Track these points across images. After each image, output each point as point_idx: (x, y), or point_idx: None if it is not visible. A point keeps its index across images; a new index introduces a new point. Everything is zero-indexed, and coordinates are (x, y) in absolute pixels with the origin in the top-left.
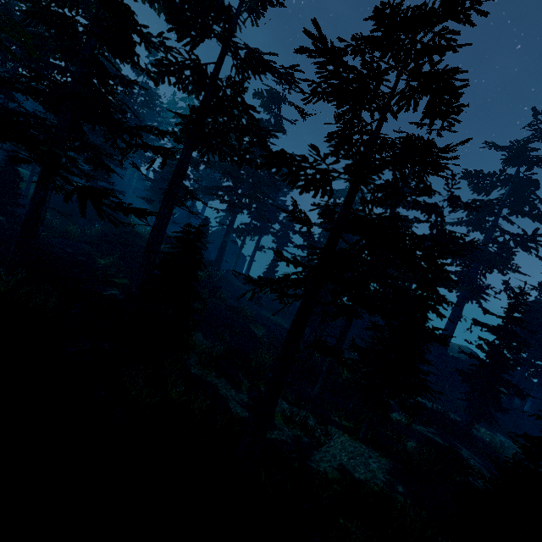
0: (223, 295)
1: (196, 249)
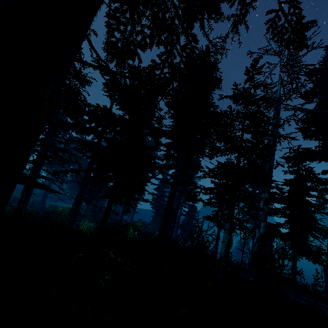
0: None
1: None
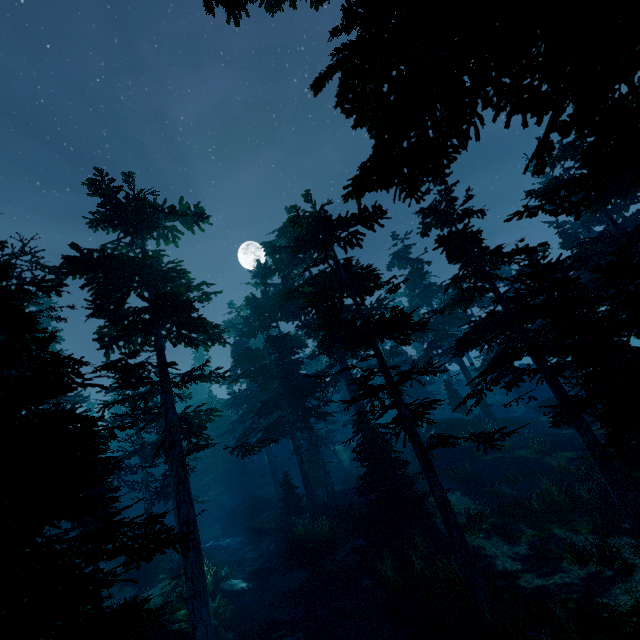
0: (505, 444)
1: (368, 428)
